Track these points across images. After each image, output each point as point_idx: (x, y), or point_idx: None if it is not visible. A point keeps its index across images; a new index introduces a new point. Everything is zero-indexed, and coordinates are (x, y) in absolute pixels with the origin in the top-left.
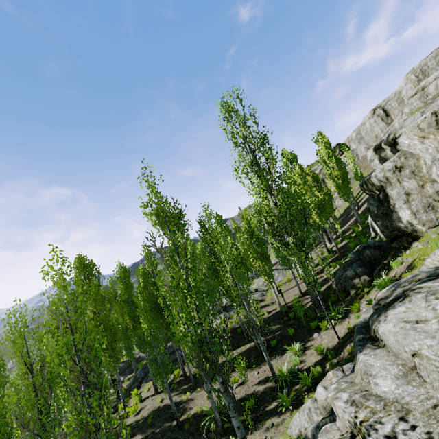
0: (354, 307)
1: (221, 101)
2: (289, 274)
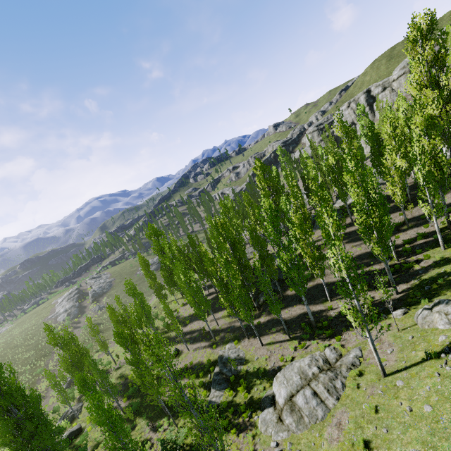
0: None
1: (418, 27)
2: None
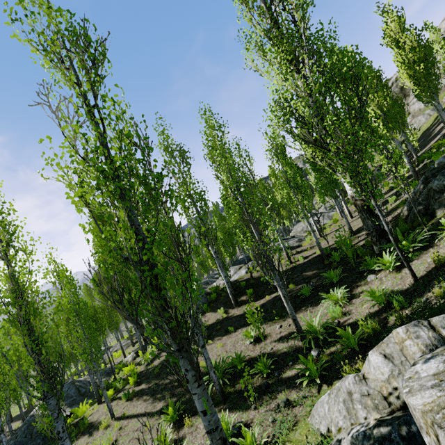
0: None
1: None
2: (336, 216)
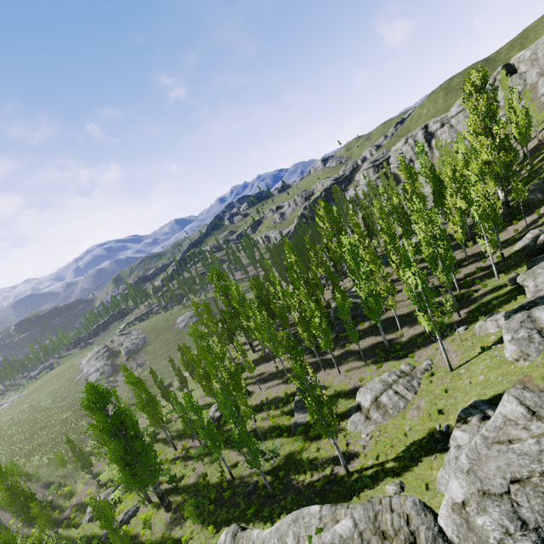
0: (536, 211)
1: (472, 82)
2: None
